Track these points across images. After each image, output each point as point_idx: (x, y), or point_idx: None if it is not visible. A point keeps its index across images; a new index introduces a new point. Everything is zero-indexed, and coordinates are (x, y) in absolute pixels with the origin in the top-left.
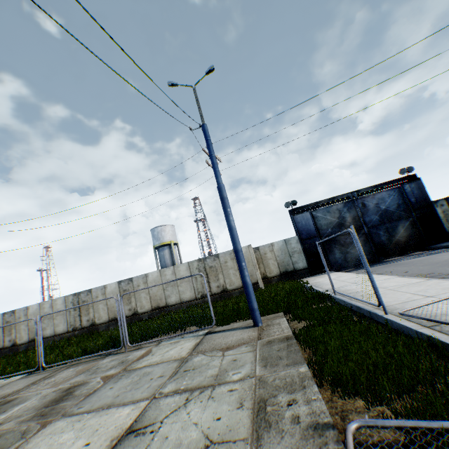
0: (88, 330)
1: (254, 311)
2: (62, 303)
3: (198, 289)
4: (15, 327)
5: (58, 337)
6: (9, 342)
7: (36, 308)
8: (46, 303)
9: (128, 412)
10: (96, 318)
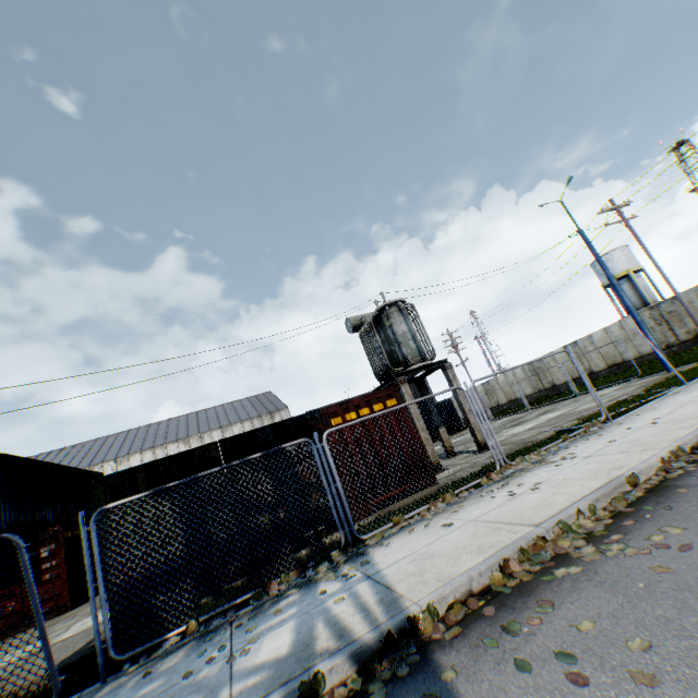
0: (551, 390)
1: (661, 363)
2: (520, 372)
3: (658, 339)
4: (493, 393)
5: (528, 398)
6: (494, 403)
7: (502, 378)
8: (508, 373)
9: (570, 408)
10: (554, 380)
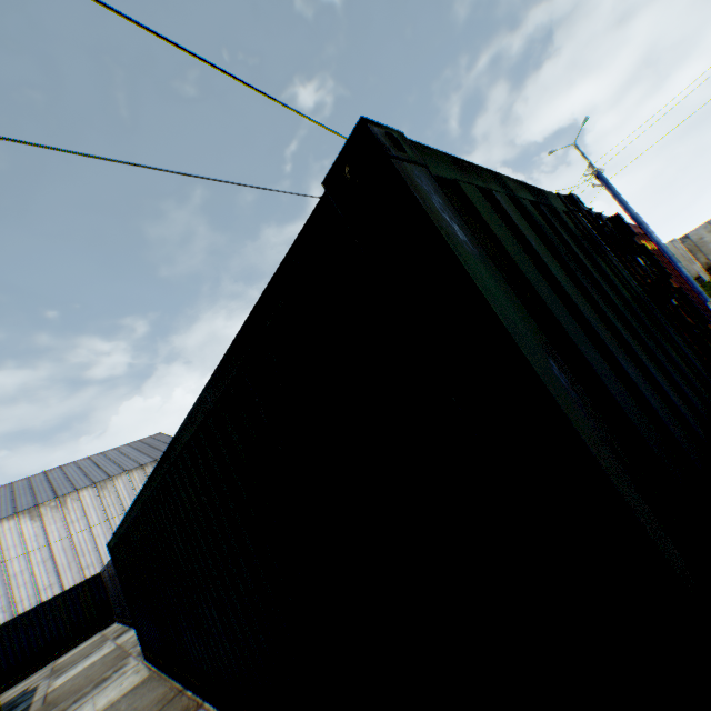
0: None
1: (699, 294)
2: None
3: None
4: None
5: None
6: None
7: None
8: None
9: None
10: None
